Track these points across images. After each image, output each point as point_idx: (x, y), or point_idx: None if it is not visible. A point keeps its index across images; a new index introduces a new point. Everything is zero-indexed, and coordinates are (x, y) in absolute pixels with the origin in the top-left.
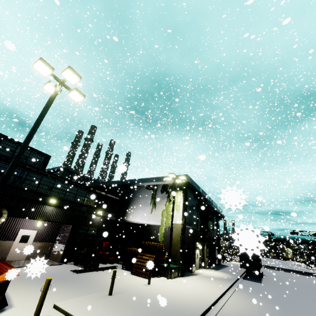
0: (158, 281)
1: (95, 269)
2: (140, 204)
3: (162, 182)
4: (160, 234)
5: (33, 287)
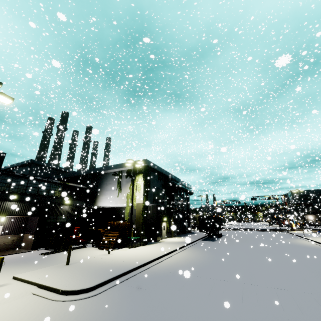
0: (119, 251)
1: (64, 250)
2: (108, 189)
3: (126, 168)
4: (126, 214)
5: None
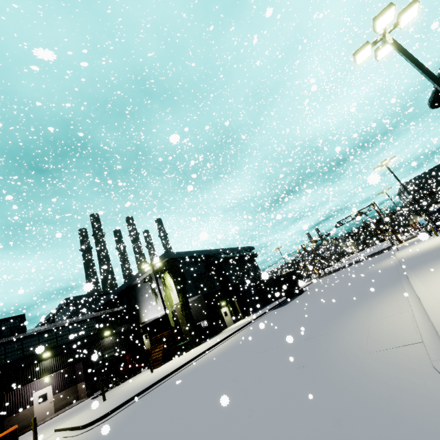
0: (165, 365)
1: (116, 385)
2: (146, 300)
3: (152, 270)
4: (170, 320)
5: (49, 428)
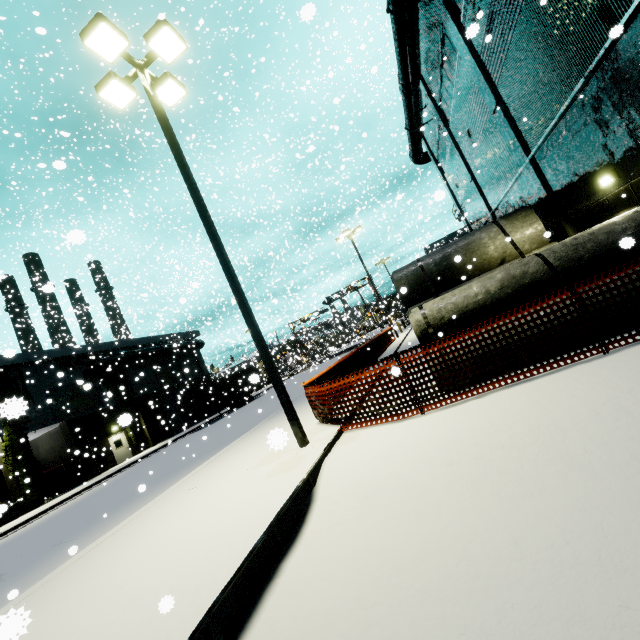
0: None
1: None
2: None
3: None
4: None
5: None
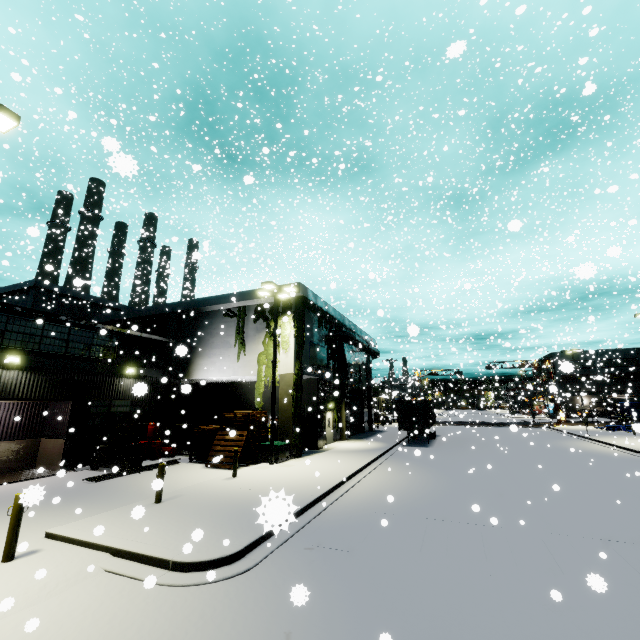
0: (253, 470)
1: (135, 471)
2: (216, 346)
3: (255, 302)
4: (257, 395)
5: (3, 516)
